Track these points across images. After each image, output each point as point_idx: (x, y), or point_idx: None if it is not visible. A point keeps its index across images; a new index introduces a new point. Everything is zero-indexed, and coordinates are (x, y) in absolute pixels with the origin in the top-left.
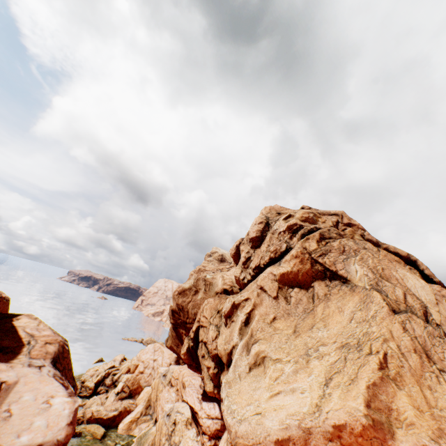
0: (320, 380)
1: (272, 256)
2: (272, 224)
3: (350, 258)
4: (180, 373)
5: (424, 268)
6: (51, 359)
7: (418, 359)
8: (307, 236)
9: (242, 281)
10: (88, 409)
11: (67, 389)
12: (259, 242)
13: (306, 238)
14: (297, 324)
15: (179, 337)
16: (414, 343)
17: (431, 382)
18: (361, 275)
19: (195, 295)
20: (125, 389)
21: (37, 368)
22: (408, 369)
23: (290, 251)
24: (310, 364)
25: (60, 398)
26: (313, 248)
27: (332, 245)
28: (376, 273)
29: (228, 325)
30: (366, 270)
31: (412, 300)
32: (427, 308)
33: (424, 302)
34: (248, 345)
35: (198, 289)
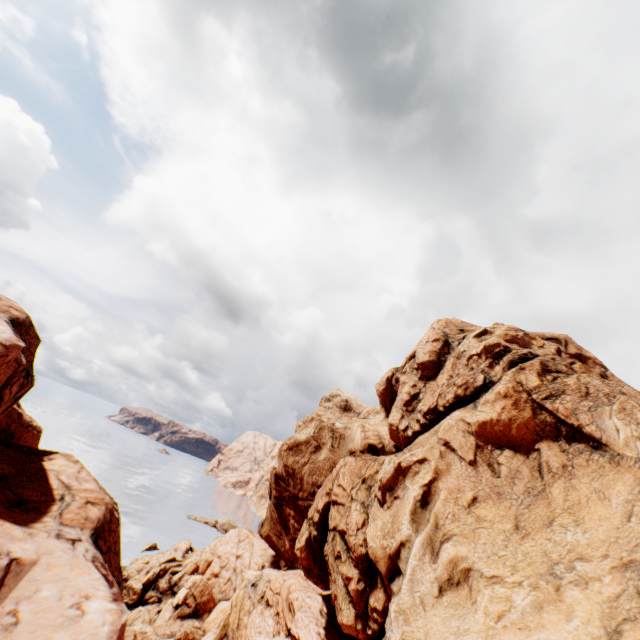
0: (595, 633)
1: (460, 394)
2: (453, 344)
3: (601, 406)
4: (283, 583)
5: None
6: (91, 530)
7: None
8: (521, 364)
9: (402, 432)
10: (129, 627)
11: (111, 587)
12: (434, 370)
13: (519, 367)
14: (519, 514)
15: (283, 521)
16: None
17: None
18: (627, 437)
19: (315, 452)
20: (189, 601)
21: (69, 542)
22: None
23: (490, 387)
24: (564, 596)
25: (100, 601)
26: (533, 384)
27: (564, 383)
28: None
29: (388, 504)
30: (635, 428)
31: None
32: None
33: None
34: (432, 544)
35: (320, 444)
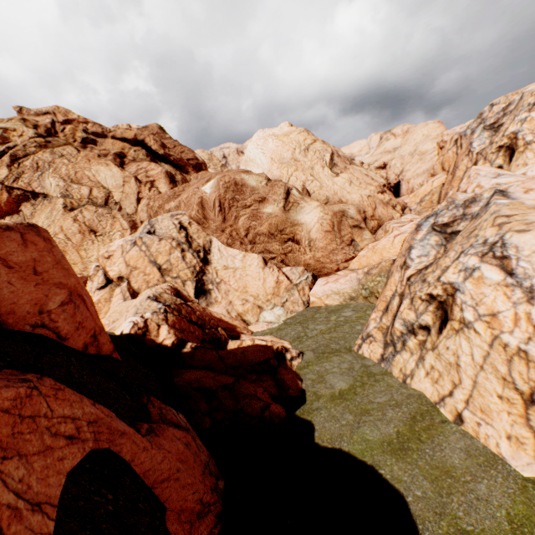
0: None
1: None
2: None
3: (46, 173)
4: None
5: (152, 145)
6: None
7: (81, 237)
8: None
9: None
10: None
11: None
12: None
13: None
14: None
15: None
16: (82, 227)
17: (88, 246)
18: (55, 187)
19: None
20: None
21: None
22: (72, 246)
23: None
24: None
25: None
26: (4, 176)
27: (25, 166)
28: (68, 180)
29: None
30: (58, 180)
31: (98, 192)
32: (112, 193)
33: (110, 189)
34: None
35: None
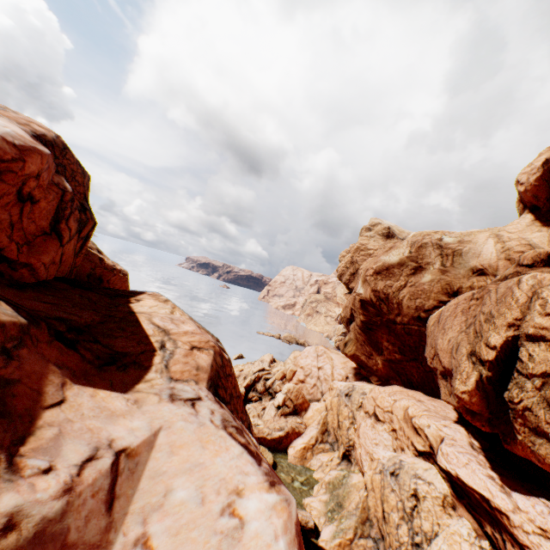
0: None
1: None
2: None
3: None
4: (393, 403)
5: None
6: (207, 381)
7: None
8: None
9: None
10: None
11: (259, 464)
12: None
13: None
14: None
15: (372, 344)
16: None
17: None
18: None
19: (414, 275)
20: (288, 404)
21: (187, 404)
22: None
23: None
24: None
25: (256, 496)
26: None
27: None
28: None
29: None
30: None
31: None
32: None
33: None
34: None
35: (422, 264)
